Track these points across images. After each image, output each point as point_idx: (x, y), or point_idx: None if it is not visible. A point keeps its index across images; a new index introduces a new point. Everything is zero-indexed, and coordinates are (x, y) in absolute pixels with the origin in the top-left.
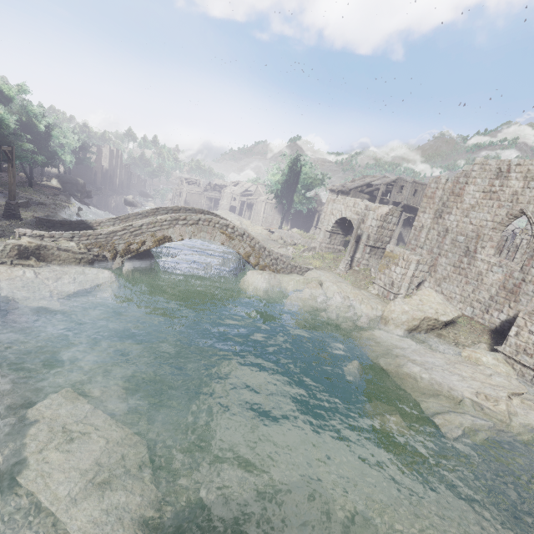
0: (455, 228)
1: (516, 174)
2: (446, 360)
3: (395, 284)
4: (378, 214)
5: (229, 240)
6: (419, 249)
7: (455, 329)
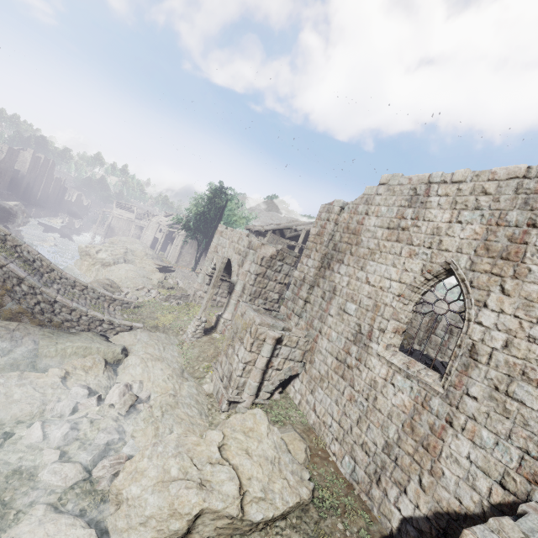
0: (345, 287)
1: (440, 198)
2: None
3: (233, 381)
4: (259, 254)
5: None
6: (295, 318)
7: (299, 530)
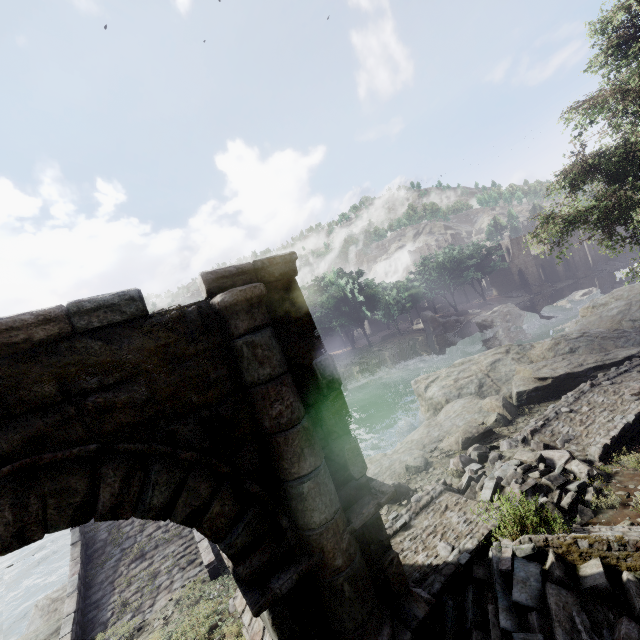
0: None
1: None
2: None
3: None
4: None
5: None
6: None
7: None
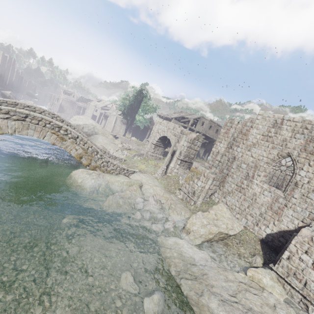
0: (240, 157)
1: (287, 127)
2: (237, 285)
3: (196, 194)
4: (189, 137)
5: (60, 141)
6: (214, 168)
7: (236, 239)
